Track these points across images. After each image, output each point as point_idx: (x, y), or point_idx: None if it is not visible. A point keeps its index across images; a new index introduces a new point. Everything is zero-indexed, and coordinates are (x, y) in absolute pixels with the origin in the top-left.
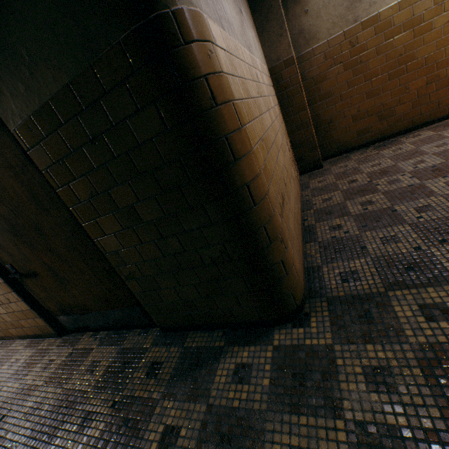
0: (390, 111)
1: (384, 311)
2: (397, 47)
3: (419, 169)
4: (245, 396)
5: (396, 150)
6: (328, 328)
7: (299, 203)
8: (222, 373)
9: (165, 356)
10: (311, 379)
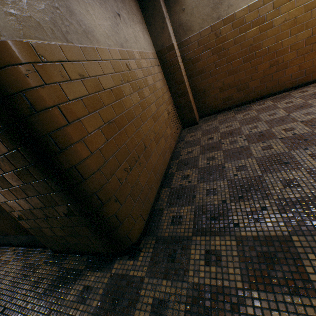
0: (245, 85)
1: (184, 253)
2: (248, 39)
3: (251, 133)
4: (78, 314)
5: (245, 115)
6: (147, 263)
7: (170, 154)
8: (73, 292)
9: (48, 273)
10: (121, 304)
